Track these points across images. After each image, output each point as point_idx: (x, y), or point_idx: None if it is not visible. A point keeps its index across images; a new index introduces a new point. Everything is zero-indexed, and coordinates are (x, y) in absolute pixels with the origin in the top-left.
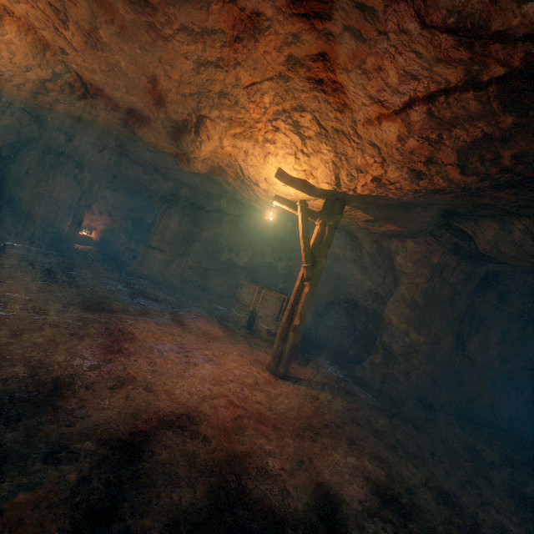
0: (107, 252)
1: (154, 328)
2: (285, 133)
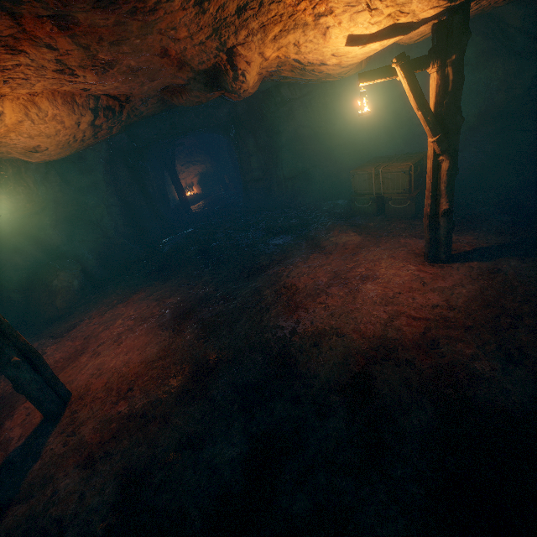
0: (215, 200)
1: (304, 269)
2: None
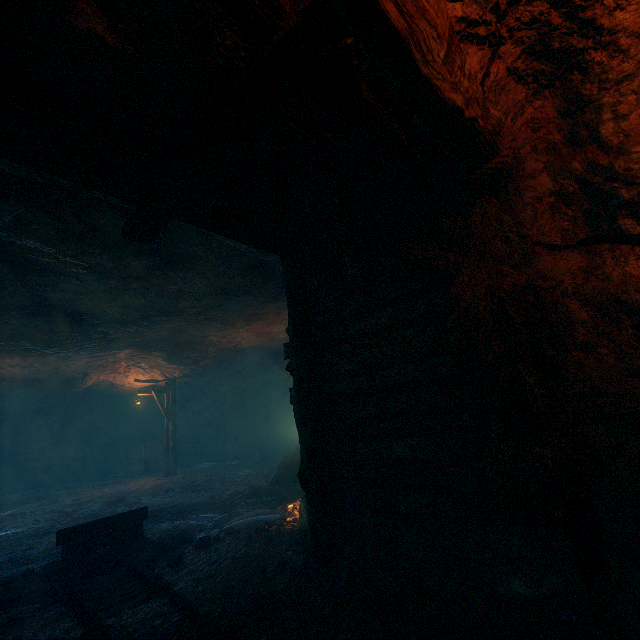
0: None
1: (89, 489)
2: (135, 369)
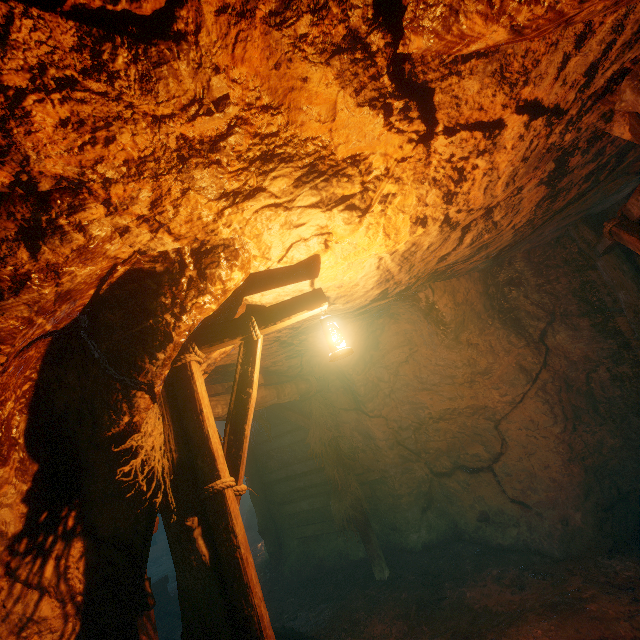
0: None
1: None
2: None
